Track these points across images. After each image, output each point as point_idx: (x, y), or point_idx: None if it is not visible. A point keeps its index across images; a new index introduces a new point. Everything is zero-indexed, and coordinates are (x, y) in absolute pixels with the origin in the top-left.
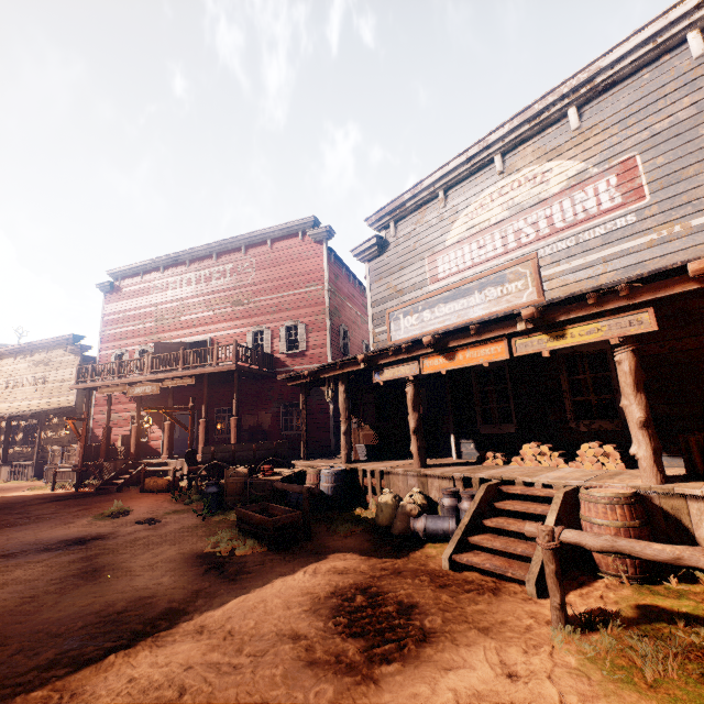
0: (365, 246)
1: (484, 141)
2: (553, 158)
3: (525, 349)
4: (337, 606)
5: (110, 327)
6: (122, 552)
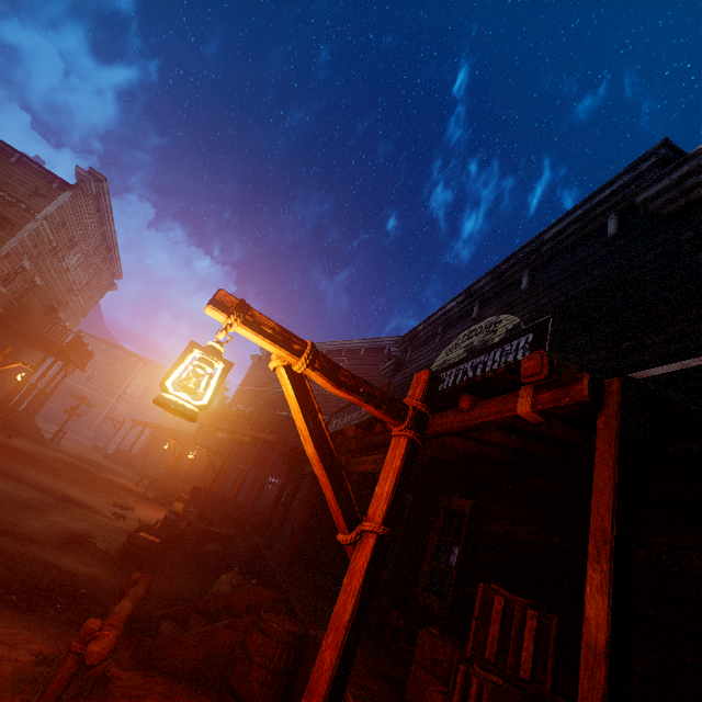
0: (388, 364)
1: (469, 290)
2: (506, 312)
3: (350, 467)
4: (50, 580)
5: (244, 387)
6: (65, 512)
